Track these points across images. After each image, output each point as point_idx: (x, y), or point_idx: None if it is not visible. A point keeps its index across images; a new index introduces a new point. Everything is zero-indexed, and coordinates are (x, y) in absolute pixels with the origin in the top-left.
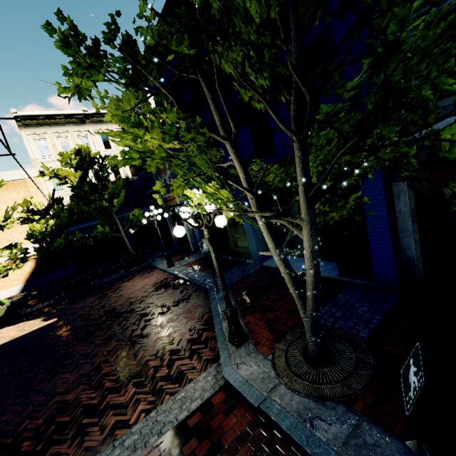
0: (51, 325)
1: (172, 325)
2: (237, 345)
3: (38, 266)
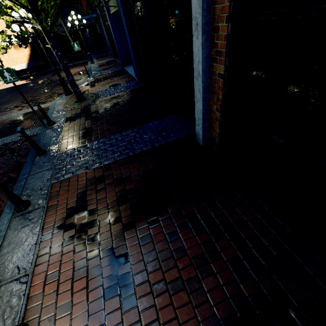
0: (27, 83)
1: (61, 89)
2: (65, 95)
3: (32, 52)
